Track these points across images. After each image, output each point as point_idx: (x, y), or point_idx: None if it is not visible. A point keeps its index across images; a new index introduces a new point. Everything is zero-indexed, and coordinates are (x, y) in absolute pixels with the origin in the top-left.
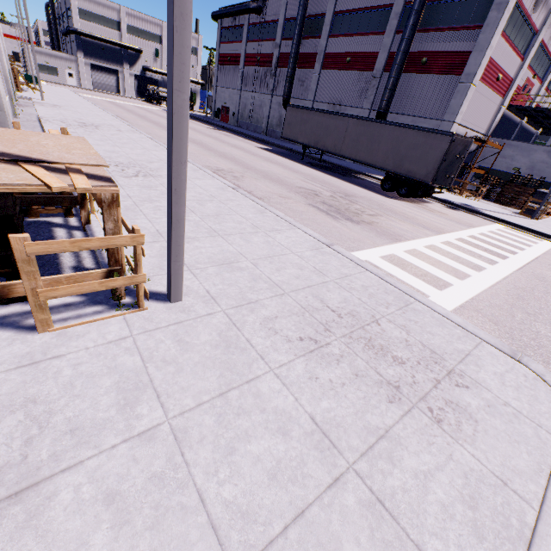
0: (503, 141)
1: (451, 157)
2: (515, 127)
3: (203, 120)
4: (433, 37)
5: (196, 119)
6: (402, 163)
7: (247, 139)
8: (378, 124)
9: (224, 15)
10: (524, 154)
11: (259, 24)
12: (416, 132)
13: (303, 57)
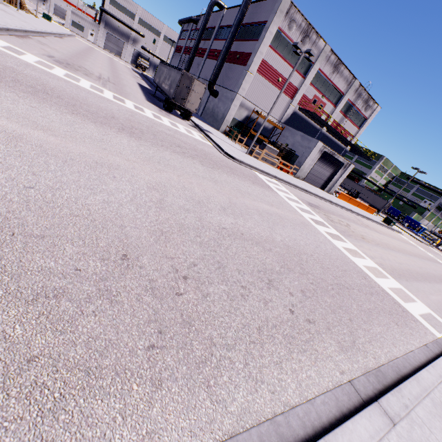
0: (286, 126)
1: (183, 85)
2: (316, 131)
3: (148, 78)
4: (244, 44)
5: (145, 77)
6: (170, 89)
7: (150, 86)
8: (172, 68)
9: (182, 21)
10: (292, 136)
11: (195, 30)
12: (177, 71)
13: (203, 50)
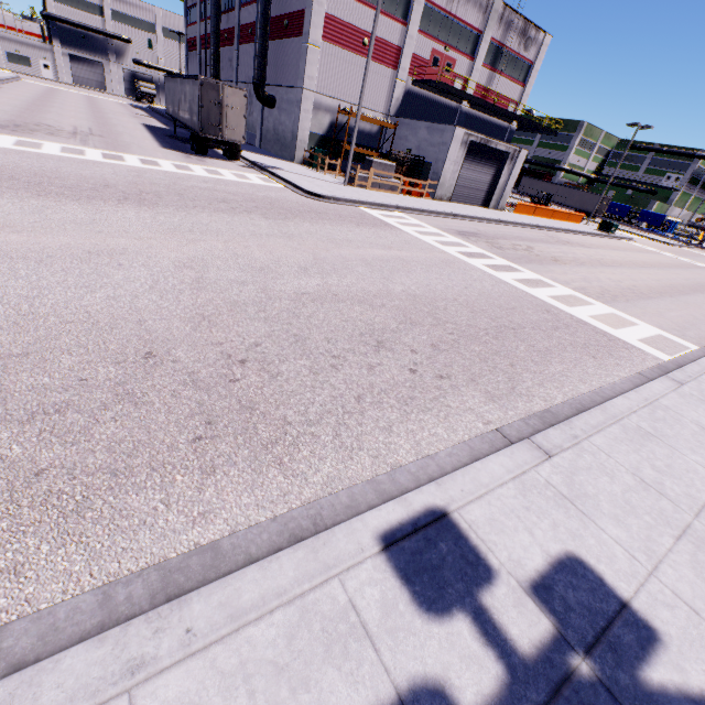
0: (400, 120)
1: (208, 103)
2: (453, 113)
3: (161, 113)
4: None
5: (156, 112)
6: (192, 117)
7: (165, 123)
8: (184, 80)
9: None
10: (414, 133)
11: None
12: (192, 81)
13: (230, 33)
